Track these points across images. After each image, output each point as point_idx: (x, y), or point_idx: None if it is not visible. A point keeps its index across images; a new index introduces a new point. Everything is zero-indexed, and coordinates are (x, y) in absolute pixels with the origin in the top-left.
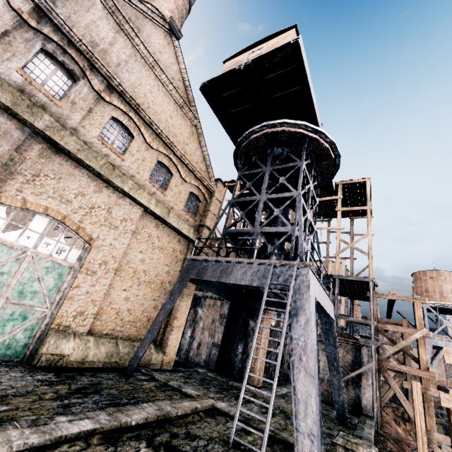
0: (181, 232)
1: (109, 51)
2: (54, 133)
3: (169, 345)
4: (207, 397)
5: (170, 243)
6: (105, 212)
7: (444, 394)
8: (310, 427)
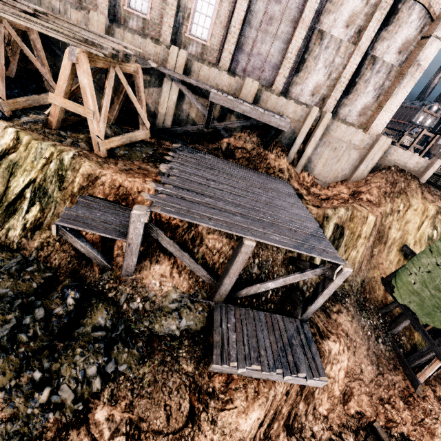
0: None
1: None
2: None
3: None
4: None
5: None
6: None
7: (405, 133)
8: None
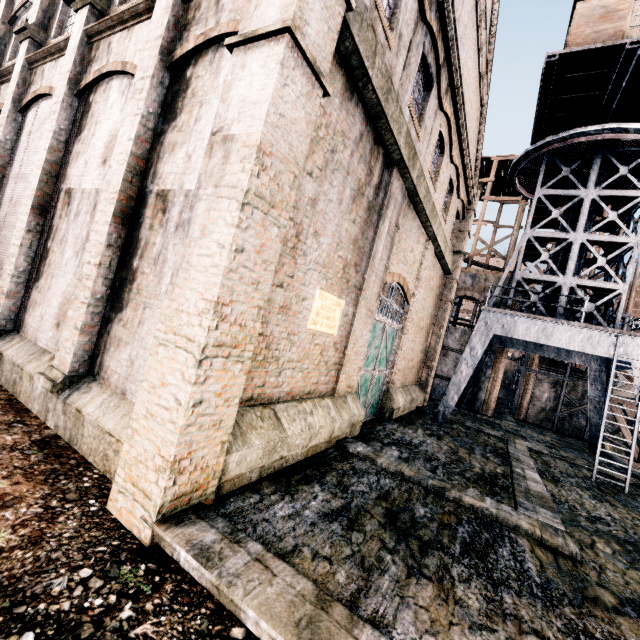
0: (448, 266)
1: (459, 18)
2: (418, 184)
3: (429, 385)
4: (511, 438)
5: (436, 281)
6: (418, 264)
7: None
8: None
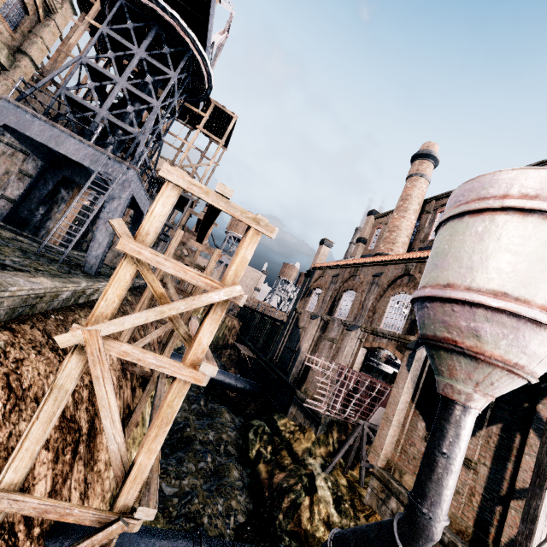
0: None
1: None
2: None
3: None
4: (8, 232)
5: None
6: None
7: None
8: (98, 254)
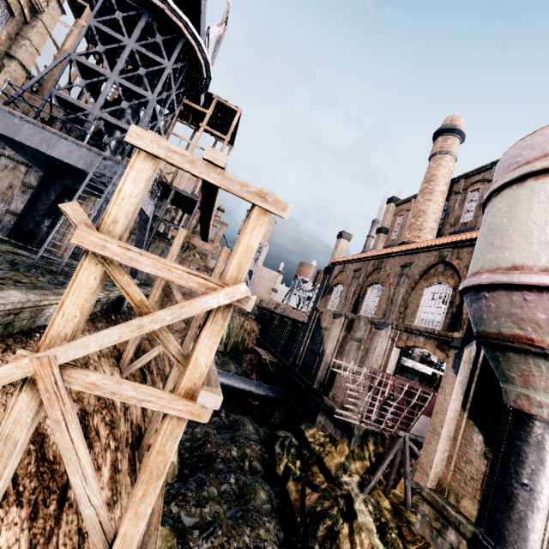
0: None
1: None
2: None
3: None
4: (6, 245)
5: None
6: None
7: None
8: None
